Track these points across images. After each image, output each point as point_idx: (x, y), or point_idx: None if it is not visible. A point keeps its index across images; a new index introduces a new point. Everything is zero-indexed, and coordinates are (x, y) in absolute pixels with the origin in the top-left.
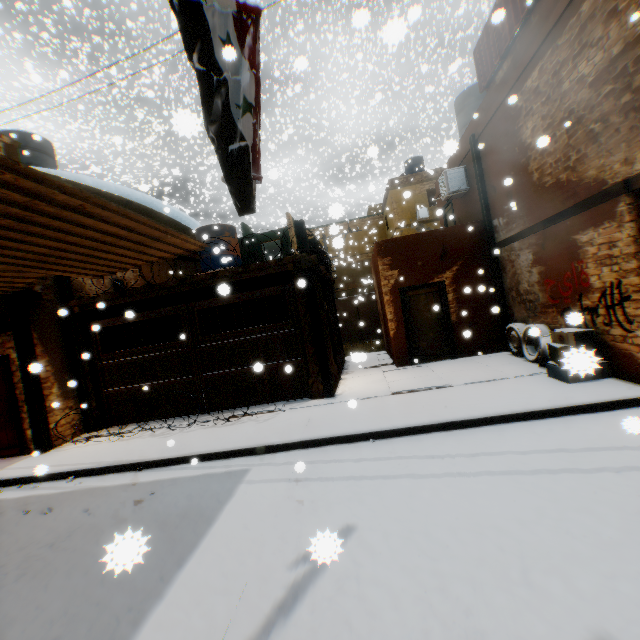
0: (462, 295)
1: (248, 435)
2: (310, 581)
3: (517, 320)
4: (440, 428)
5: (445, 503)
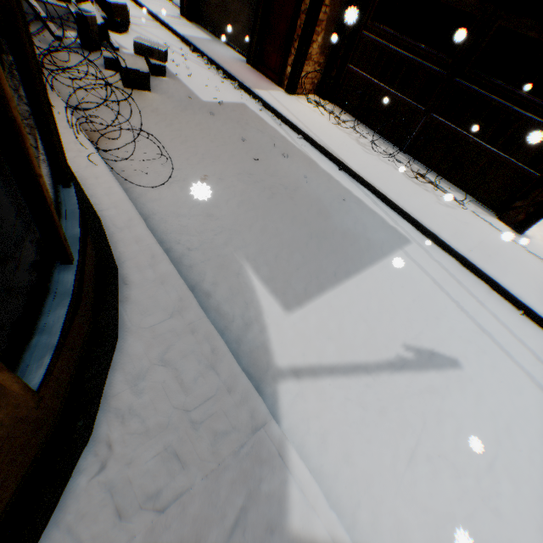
0: None
1: (426, 210)
2: (414, 369)
3: None
4: None
5: (540, 425)
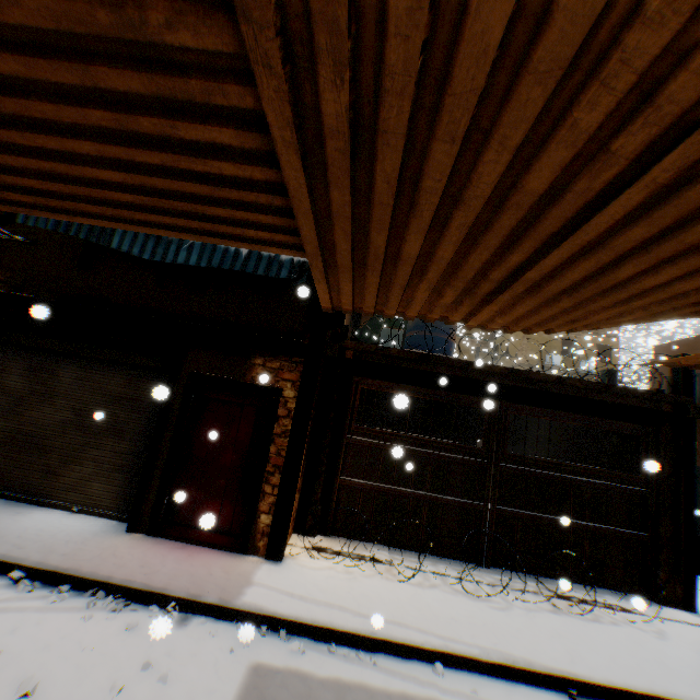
0: None
1: None
2: None
3: None
4: None
5: None
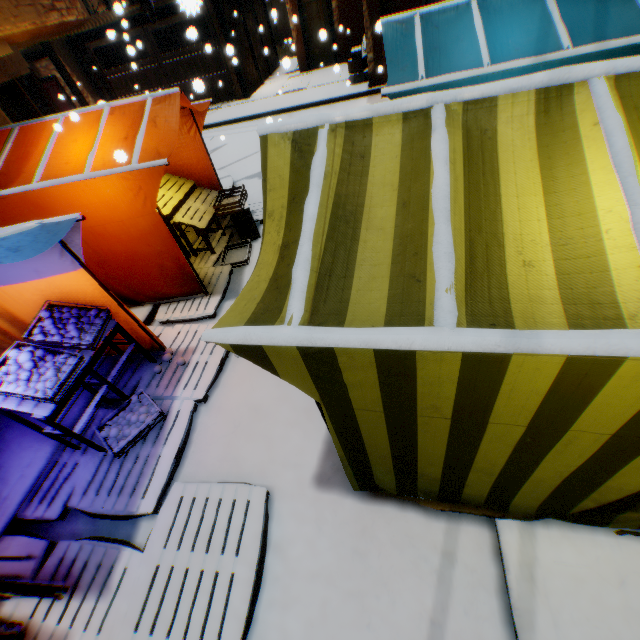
0: (342, 5)
1: None
2: (211, 153)
3: None
4: (279, 113)
5: (255, 136)
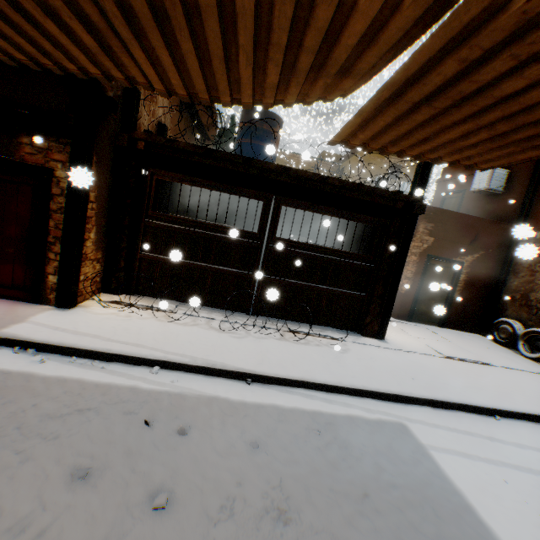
0: (470, 279)
1: (355, 370)
2: None
3: (508, 316)
4: None
5: None
